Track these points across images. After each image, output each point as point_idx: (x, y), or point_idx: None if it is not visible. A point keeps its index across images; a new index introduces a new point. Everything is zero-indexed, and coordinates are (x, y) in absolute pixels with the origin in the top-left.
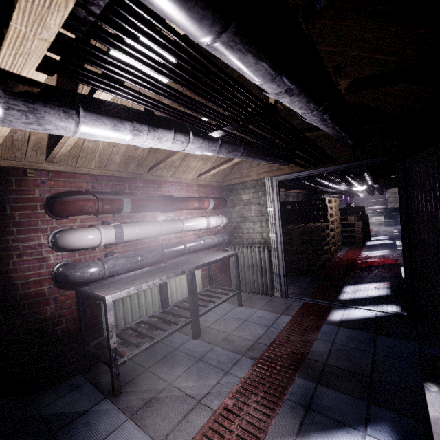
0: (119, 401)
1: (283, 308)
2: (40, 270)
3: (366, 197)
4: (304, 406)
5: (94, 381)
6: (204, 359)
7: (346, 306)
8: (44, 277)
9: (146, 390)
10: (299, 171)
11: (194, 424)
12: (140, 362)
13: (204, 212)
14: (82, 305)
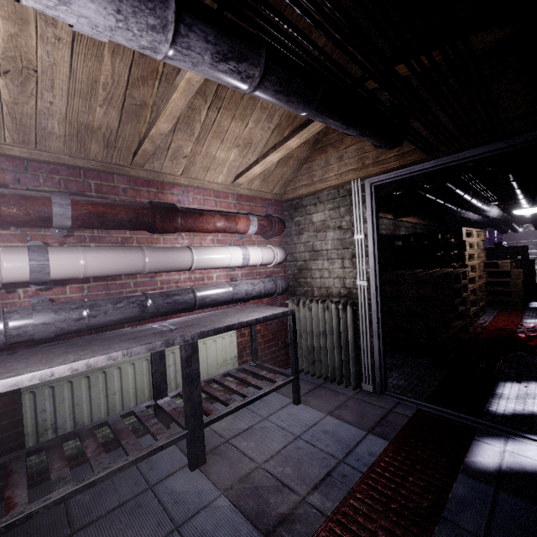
0: None
1: (374, 418)
2: None
3: (526, 235)
4: None
5: None
6: (185, 531)
7: (509, 431)
8: None
9: None
10: (415, 163)
11: None
12: (74, 510)
13: (248, 240)
14: None
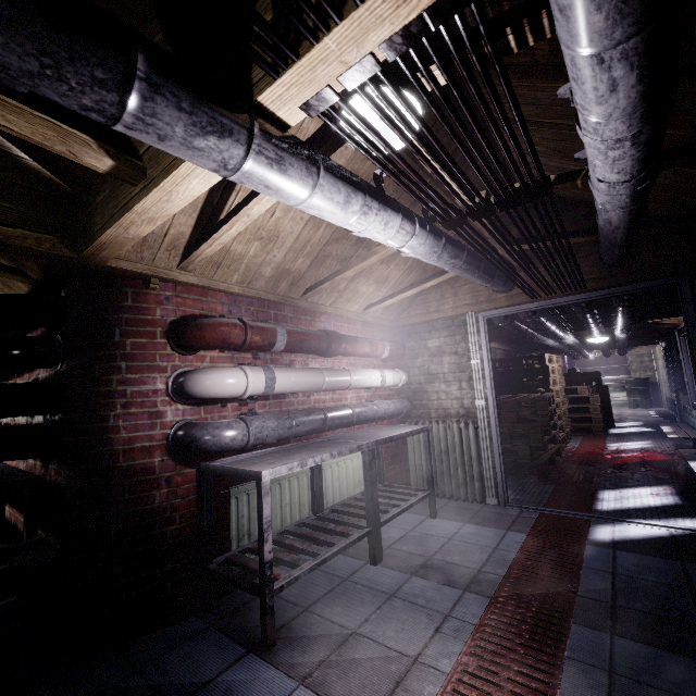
0: (274, 658)
1: (507, 521)
2: (151, 431)
3: (595, 362)
4: (604, 669)
5: (221, 625)
6: (400, 596)
7: (614, 519)
8: (156, 442)
9: (316, 640)
10: (521, 303)
11: (420, 695)
12: (291, 598)
13: (371, 364)
14: (206, 493)
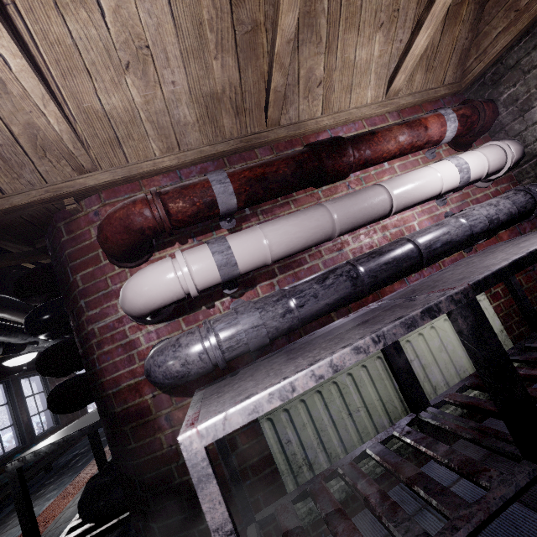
0: None
1: None
2: (131, 366)
3: None
4: None
5: None
6: None
7: None
8: (140, 377)
9: None
10: None
11: None
12: None
13: None
14: None
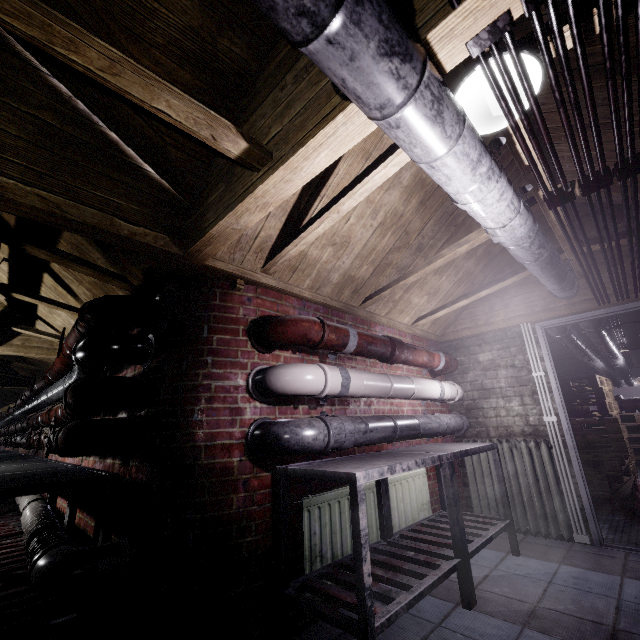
0: None
1: (615, 565)
2: (231, 428)
3: (636, 391)
4: None
5: None
6: None
7: None
8: (235, 441)
9: None
10: (585, 310)
11: None
12: None
13: (422, 377)
14: (283, 501)
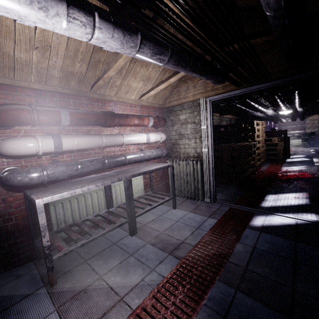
0: (53, 291)
1: (211, 212)
2: None
3: (288, 124)
4: (222, 315)
5: (40, 268)
6: (135, 255)
7: (268, 213)
8: None
9: (79, 281)
10: (231, 90)
11: None
12: (82, 254)
13: (146, 129)
14: (28, 205)
